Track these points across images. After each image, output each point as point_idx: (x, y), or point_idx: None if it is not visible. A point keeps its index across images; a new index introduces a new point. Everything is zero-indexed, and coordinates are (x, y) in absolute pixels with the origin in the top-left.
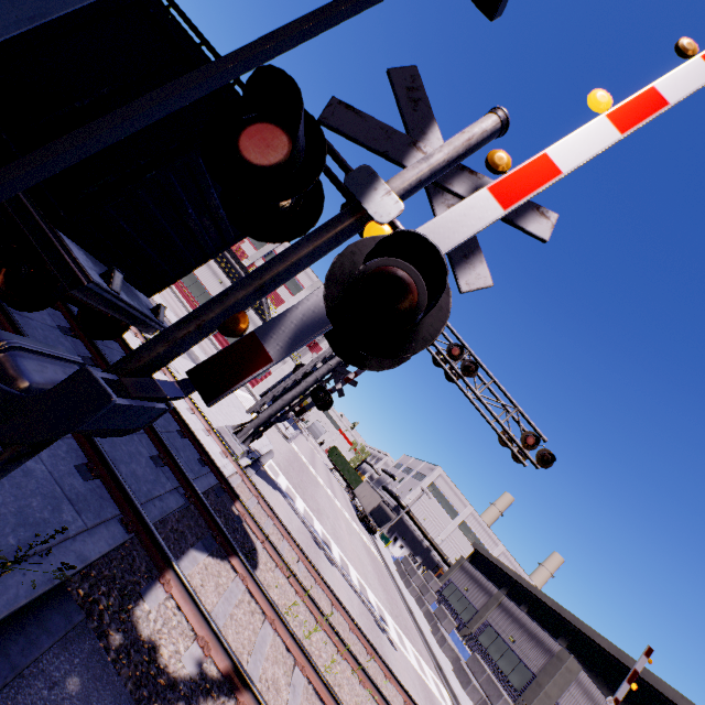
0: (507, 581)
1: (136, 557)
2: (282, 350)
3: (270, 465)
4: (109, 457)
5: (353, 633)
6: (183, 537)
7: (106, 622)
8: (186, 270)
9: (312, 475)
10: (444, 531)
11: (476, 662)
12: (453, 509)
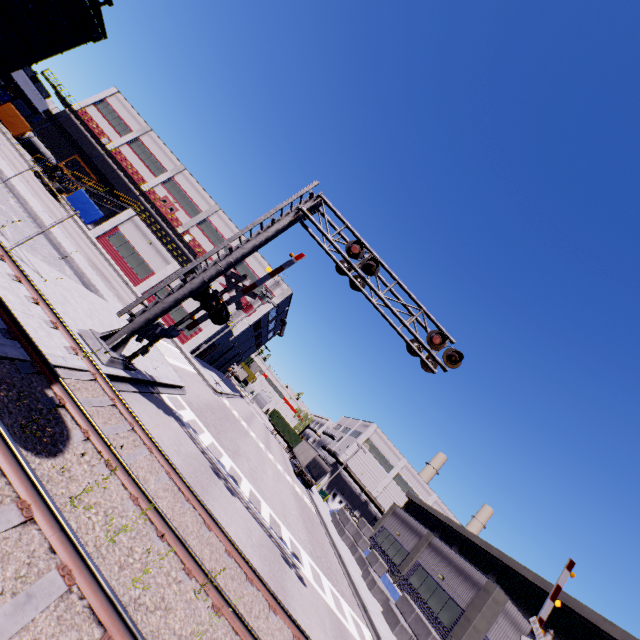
0: (438, 525)
1: None
2: None
3: (173, 398)
4: None
5: (228, 557)
6: None
7: None
8: None
9: (241, 427)
10: (380, 484)
11: (405, 602)
12: (388, 463)
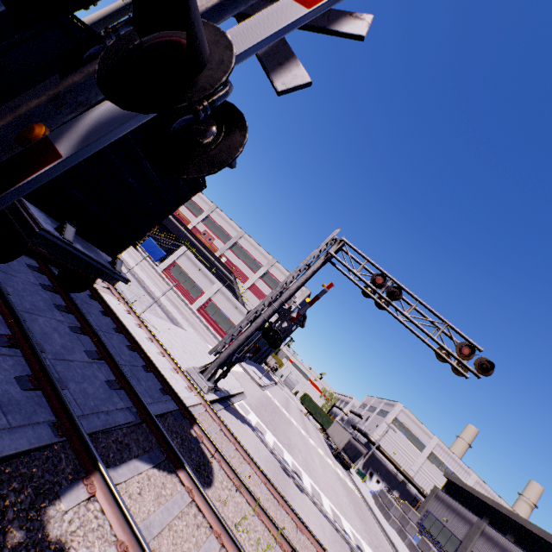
0: (486, 509)
1: (62, 459)
2: (73, 147)
3: (241, 404)
4: (59, 375)
5: None
6: (127, 448)
7: (8, 519)
8: (140, 233)
9: (285, 416)
10: (415, 463)
11: None
12: (419, 441)
